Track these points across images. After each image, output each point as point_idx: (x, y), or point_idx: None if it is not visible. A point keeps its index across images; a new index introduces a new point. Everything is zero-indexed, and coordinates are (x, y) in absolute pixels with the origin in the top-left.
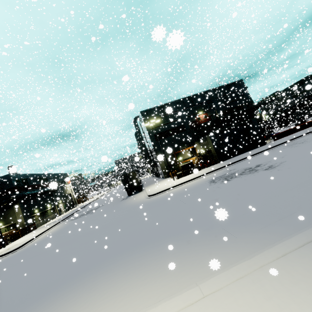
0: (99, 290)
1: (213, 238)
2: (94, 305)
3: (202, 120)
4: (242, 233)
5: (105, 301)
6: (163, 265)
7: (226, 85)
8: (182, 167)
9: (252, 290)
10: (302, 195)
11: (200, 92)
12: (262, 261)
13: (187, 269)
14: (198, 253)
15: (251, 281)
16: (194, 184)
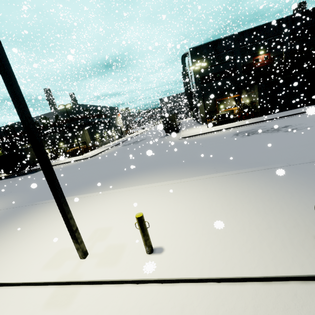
0: (139, 177)
1: (203, 167)
2: (137, 181)
3: (260, 63)
4: (220, 167)
5: (141, 181)
6: (171, 174)
7: None
8: (218, 117)
9: (199, 182)
10: (278, 154)
11: (269, 22)
12: (213, 176)
13: (181, 176)
14: (191, 171)
15: (202, 180)
16: (221, 134)
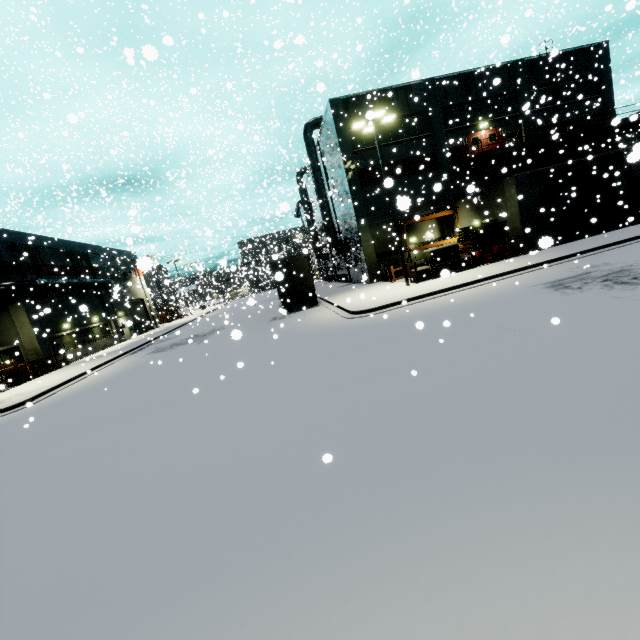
0: None
1: None
2: None
3: (483, 147)
4: None
5: None
6: None
7: (565, 52)
8: (431, 256)
9: None
10: None
11: (492, 65)
12: None
13: None
14: None
15: None
16: (490, 292)
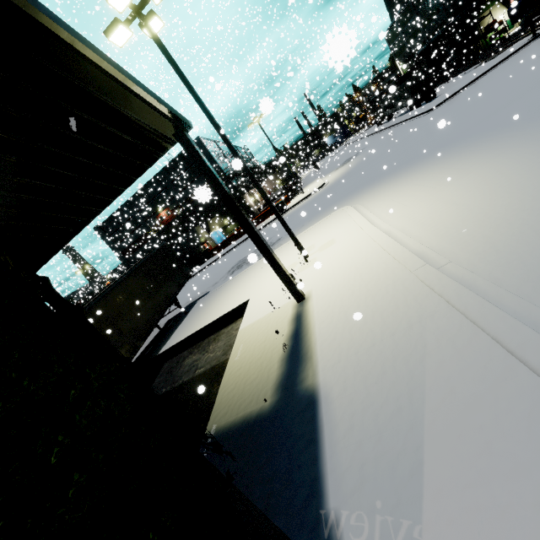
0: None
1: None
2: None
3: (166, 219)
4: None
5: None
6: None
7: (180, 154)
8: None
9: None
10: None
11: (148, 181)
12: None
13: None
14: None
15: None
16: None
